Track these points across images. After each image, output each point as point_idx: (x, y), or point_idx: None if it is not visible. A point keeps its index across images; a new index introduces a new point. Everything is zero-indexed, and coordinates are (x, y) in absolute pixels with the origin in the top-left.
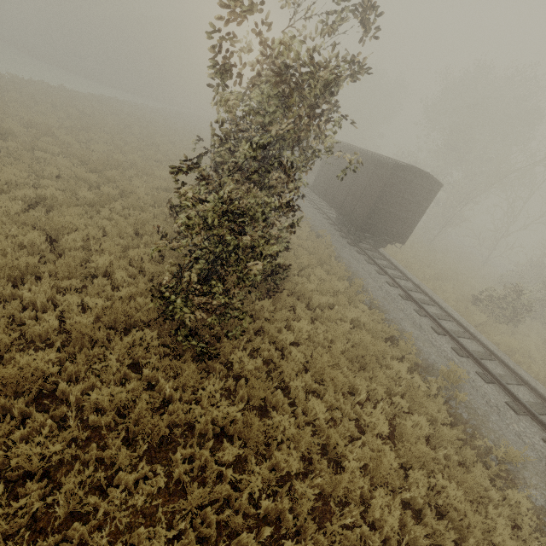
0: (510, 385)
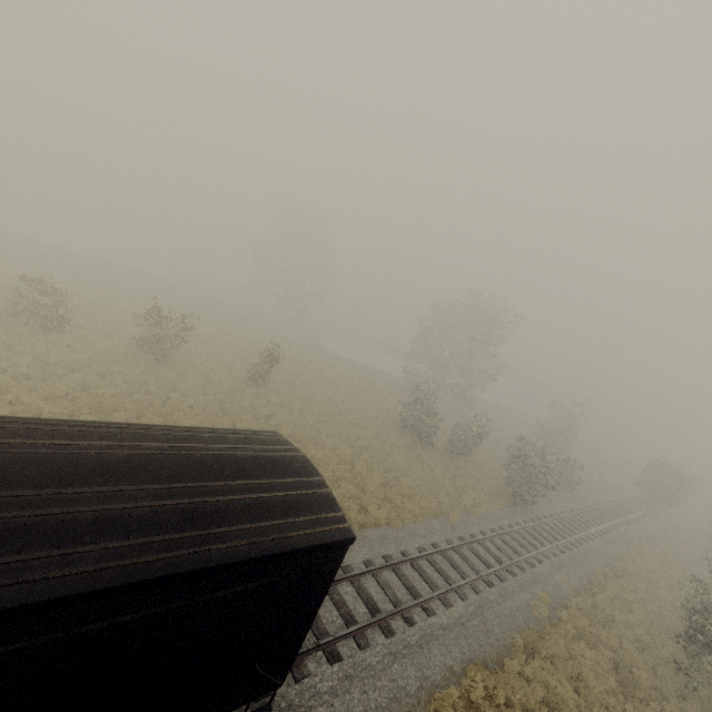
0: (626, 510)
